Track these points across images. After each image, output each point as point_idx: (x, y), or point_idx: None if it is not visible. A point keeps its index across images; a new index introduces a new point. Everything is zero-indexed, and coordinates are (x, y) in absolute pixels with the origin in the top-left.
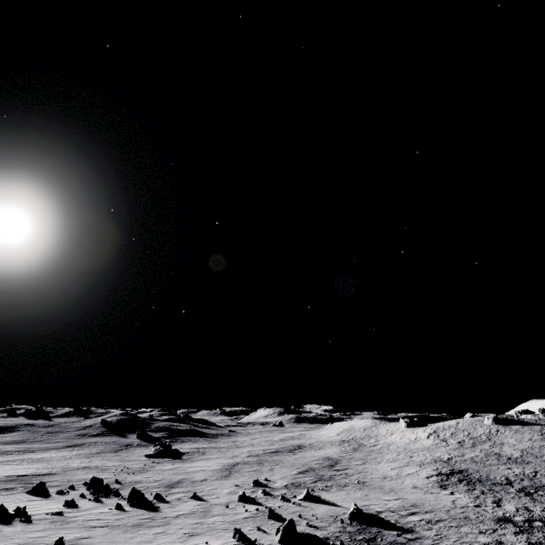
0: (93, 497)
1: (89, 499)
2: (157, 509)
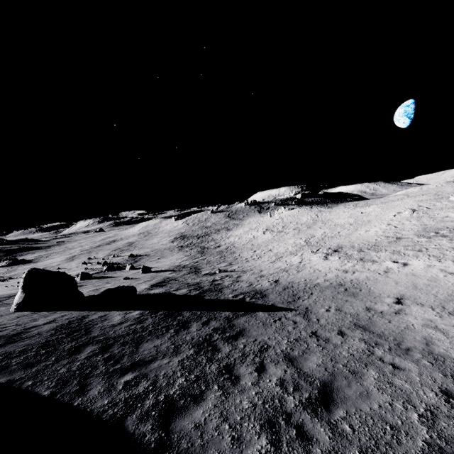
0: None
1: None
2: None
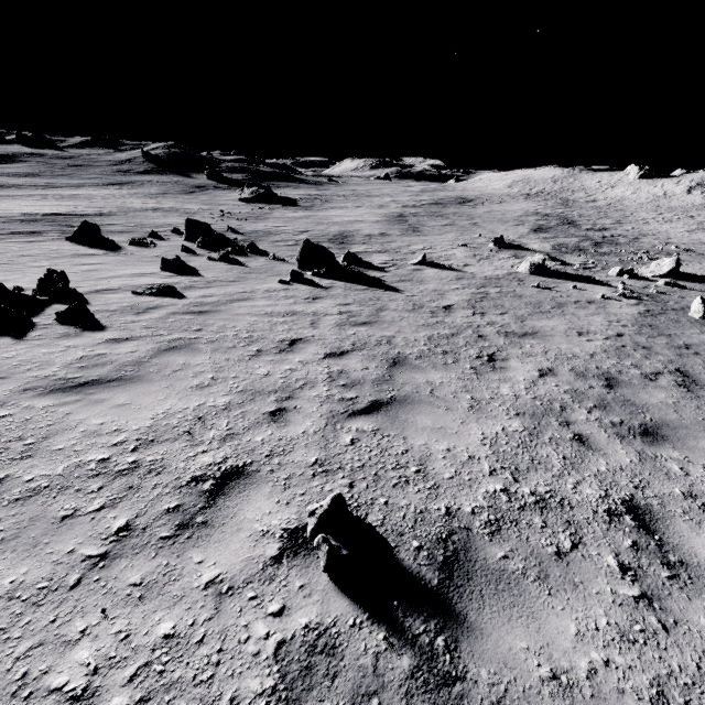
0: (211, 254)
1: (209, 258)
2: (388, 285)
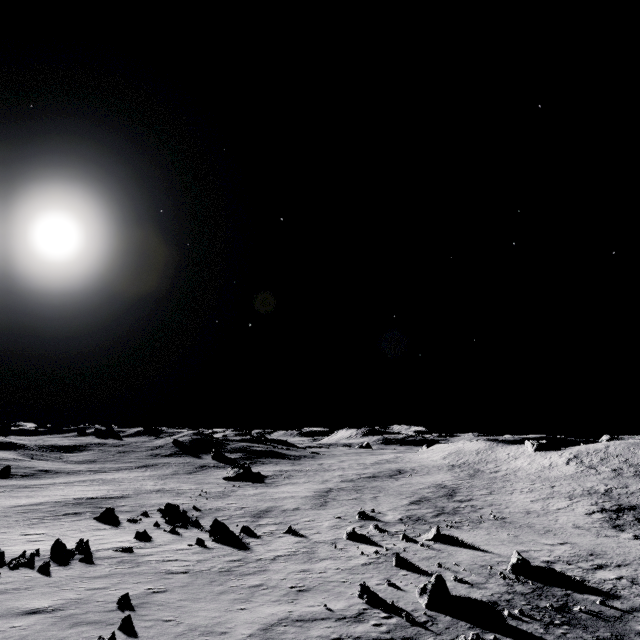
0: (169, 527)
1: (165, 530)
2: (247, 547)
